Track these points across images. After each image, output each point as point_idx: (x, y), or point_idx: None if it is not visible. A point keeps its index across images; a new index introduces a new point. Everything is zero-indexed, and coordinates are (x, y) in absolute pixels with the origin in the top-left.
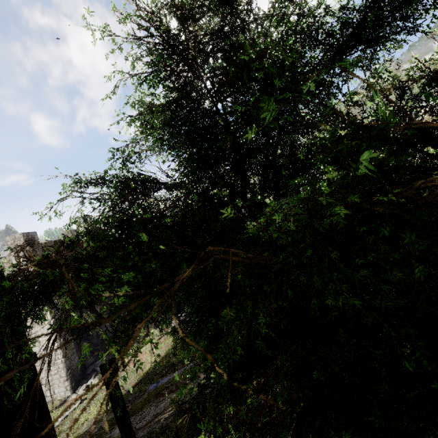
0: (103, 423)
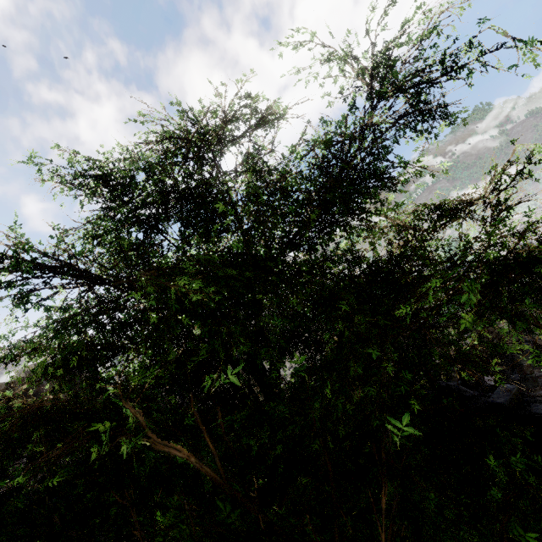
0: None
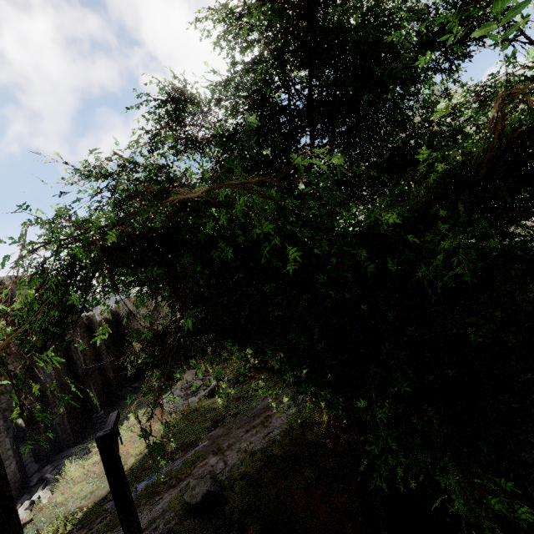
0: None
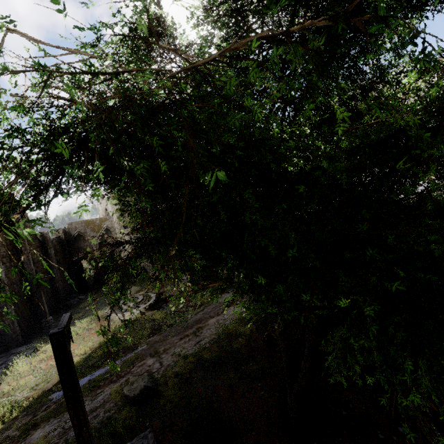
0: (11, 431)
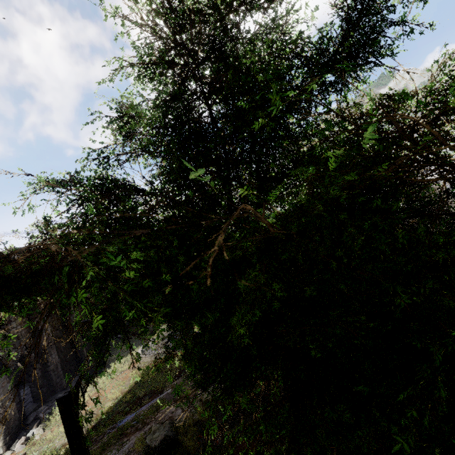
0: None
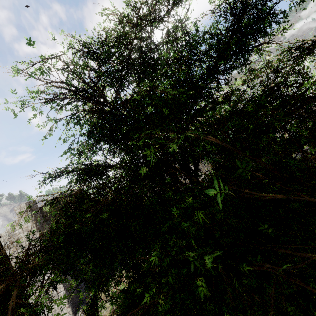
0: None
